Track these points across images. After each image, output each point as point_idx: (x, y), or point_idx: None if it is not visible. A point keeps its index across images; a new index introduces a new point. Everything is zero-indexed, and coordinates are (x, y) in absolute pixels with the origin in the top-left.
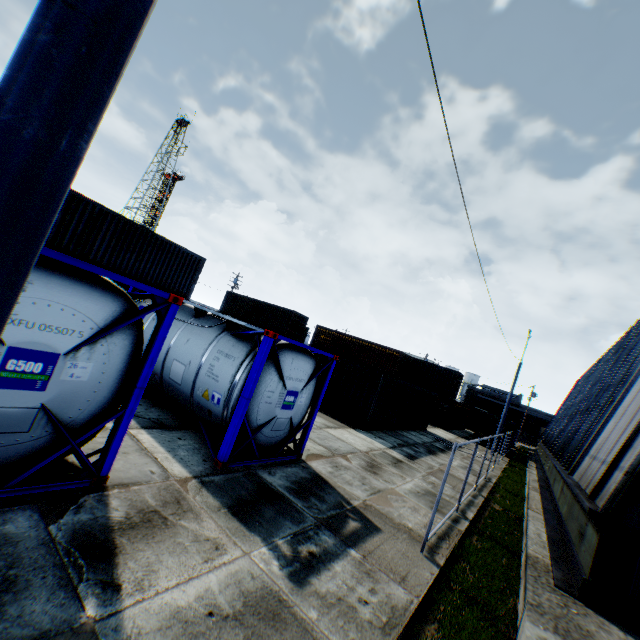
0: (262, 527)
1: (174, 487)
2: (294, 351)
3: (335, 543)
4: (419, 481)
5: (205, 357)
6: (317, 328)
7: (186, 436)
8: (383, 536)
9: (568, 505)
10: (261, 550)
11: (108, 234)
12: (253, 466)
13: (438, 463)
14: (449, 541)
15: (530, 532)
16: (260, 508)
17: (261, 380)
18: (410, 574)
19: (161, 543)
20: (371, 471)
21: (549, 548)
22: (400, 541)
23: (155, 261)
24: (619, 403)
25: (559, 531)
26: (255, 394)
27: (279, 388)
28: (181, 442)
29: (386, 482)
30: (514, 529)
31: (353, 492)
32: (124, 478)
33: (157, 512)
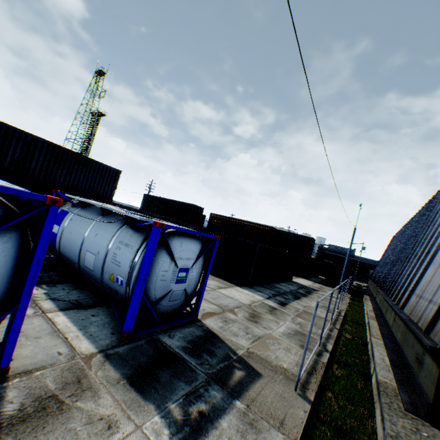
0: (157, 393)
1: (78, 365)
2: (182, 236)
3: (222, 397)
4: (289, 323)
5: (109, 247)
6: (211, 215)
7: (100, 312)
8: (263, 381)
9: (402, 333)
10: (153, 420)
11: (41, 157)
12: (156, 332)
13: (302, 306)
14: (316, 375)
15: (376, 358)
16: (157, 373)
17: (155, 263)
18: (287, 416)
19: (51, 433)
20: (253, 321)
21: (393, 371)
22: (277, 383)
23: (82, 175)
24: (435, 253)
25: (397, 353)
26: (151, 275)
27: (172, 267)
28: (94, 319)
29: (265, 329)
30: (362, 353)
31: (239, 342)
32: (29, 364)
33: (55, 396)
